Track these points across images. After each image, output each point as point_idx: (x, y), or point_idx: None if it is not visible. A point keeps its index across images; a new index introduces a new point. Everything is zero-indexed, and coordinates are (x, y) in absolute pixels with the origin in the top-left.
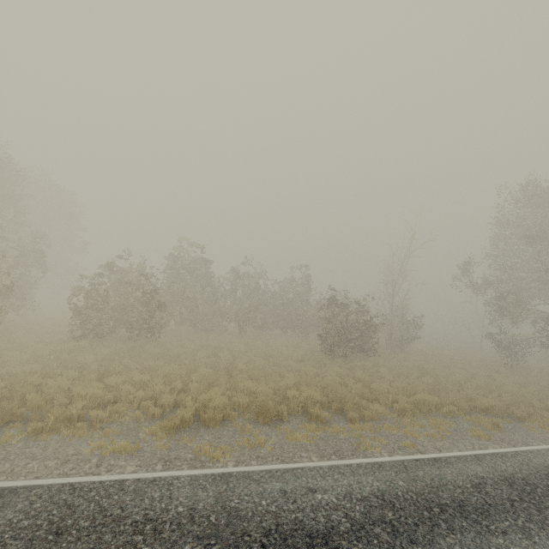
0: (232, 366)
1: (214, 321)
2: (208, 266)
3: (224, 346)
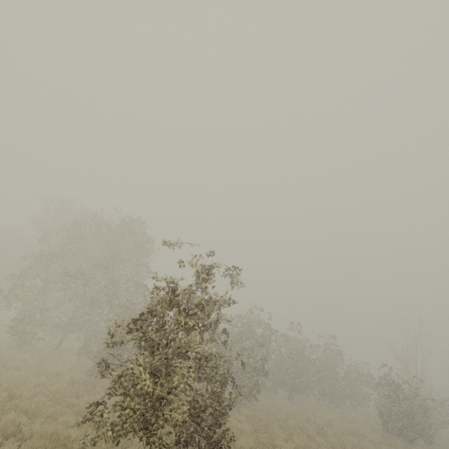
0: (352, 448)
1: (266, 382)
2: (272, 331)
3: (305, 417)
